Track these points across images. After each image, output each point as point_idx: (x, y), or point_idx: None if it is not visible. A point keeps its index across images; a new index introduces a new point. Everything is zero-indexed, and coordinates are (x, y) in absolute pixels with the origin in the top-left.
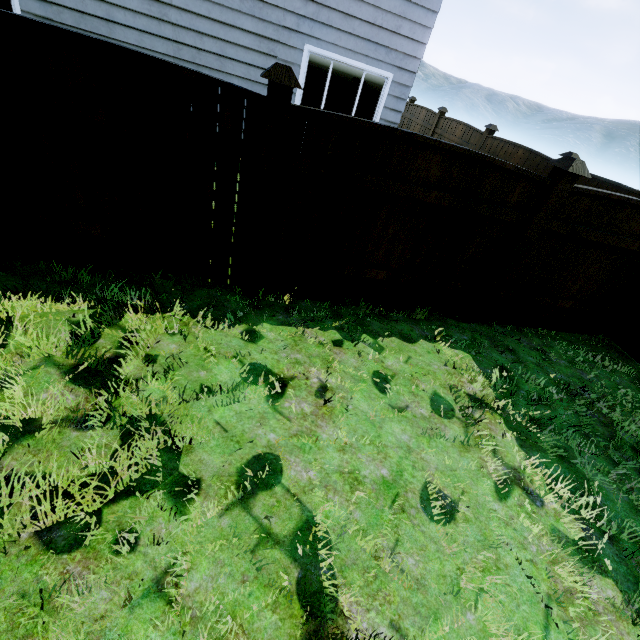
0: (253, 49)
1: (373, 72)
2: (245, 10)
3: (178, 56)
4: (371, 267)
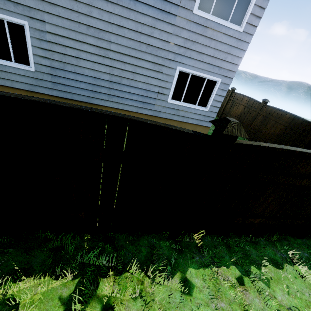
0: (150, 69)
1: (211, 78)
2: (148, 51)
3: (111, 73)
4: (251, 216)
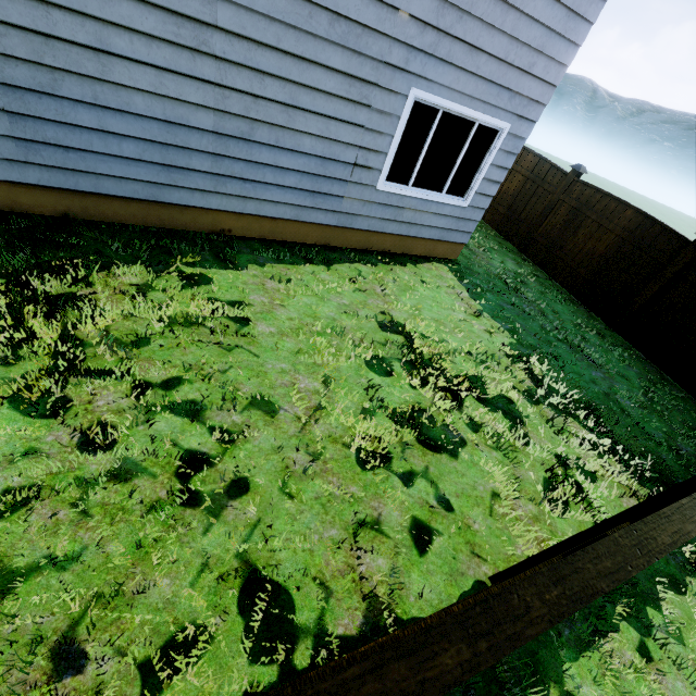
0: (338, 95)
1: (488, 122)
2: (334, 37)
3: (222, 107)
4: None
